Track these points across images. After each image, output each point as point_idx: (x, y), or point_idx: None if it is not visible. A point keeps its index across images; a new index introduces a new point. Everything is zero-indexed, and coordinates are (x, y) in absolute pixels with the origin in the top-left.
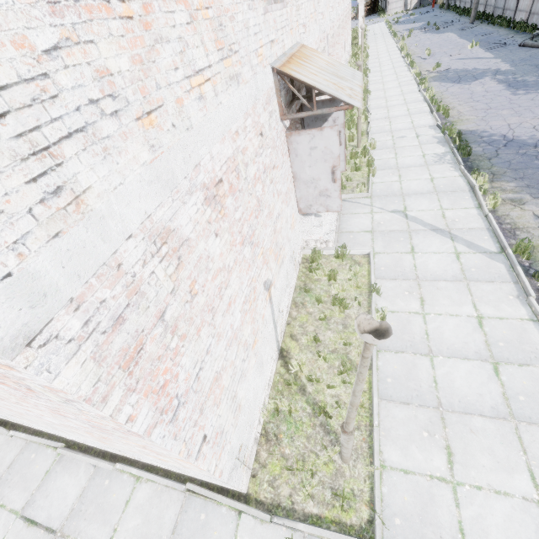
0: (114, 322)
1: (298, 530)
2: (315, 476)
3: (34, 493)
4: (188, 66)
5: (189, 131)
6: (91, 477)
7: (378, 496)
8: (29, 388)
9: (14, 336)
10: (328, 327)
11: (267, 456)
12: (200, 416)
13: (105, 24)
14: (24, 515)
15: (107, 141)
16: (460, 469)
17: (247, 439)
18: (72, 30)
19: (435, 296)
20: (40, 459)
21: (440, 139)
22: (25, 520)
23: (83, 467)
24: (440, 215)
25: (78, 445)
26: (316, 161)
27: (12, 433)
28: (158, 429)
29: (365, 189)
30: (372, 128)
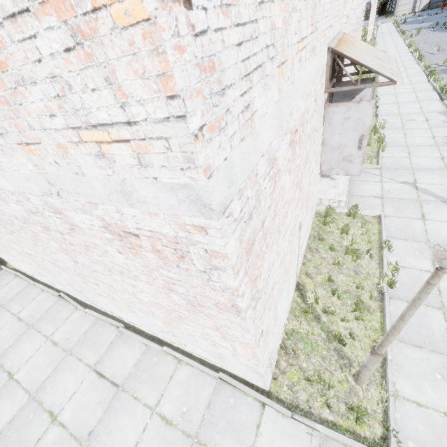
0: (248, 217)
1: (315, 430)
2: (330, 390)
3: (103, 356)
4: (299, 34)
5: (292, 85)
6: (143, 352)
7: (393, 418)
8: (184, 256)
9: (221, 204)
10: (341, 271)
11: (286, 365)
12: (263, 313)
13: None
14: (96, 370)
15: (266, 78)
16: None
17: (275, 346)
18: None
19: None
20: (106, 332)
21: None
22: (96, 373)
23: (138, 345)
24: None
25: (134, 328)
26: (346, 130)
27: (87, 310)
28: (249, 310)
29: (374, 162)
30: (381, 111)
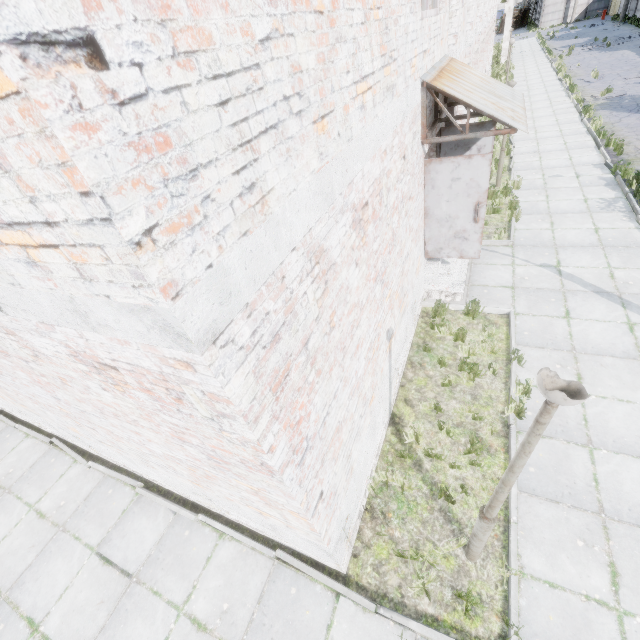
0: (272, 339)
1: (408, 628)
2: (431, 569)
3: (111, 531)
4: (356, 71)
5: (349, 143)
6: (170, 524)
7: (515, 607)
8: (180, 397)
9: (206, 330)
10: (453, 395)
11: (372, 535)
12: (320, 467)
13: (303, 17)
14: (100, 552)
15: (290, 141)
16: (628, 595)
17: (353, 510)
18: (280, 21)
19: (598, 374)
20: (118, 496)
21: (610, 181)
22: (100, 558)
23: (162, 513)
24: (606, 274)
25: (158, 487)
26: (456, 195)
27: (90, 463)
28: (289, 469)
29: (504, 236)
30: (516, 164)
